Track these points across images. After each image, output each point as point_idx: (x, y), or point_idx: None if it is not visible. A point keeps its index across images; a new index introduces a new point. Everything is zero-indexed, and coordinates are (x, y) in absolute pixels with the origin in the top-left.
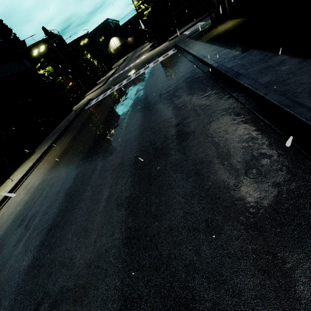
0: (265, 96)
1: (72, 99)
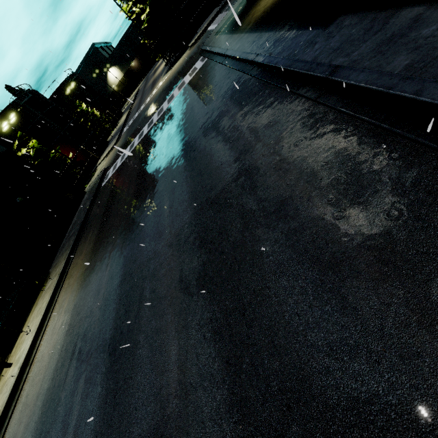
0: (419, 97)
1: (80, 177)
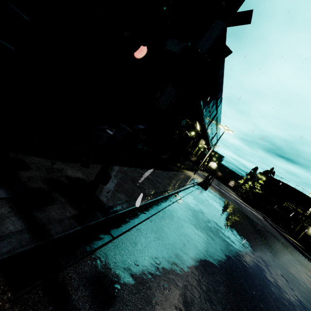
0: (310, 259)
1: None
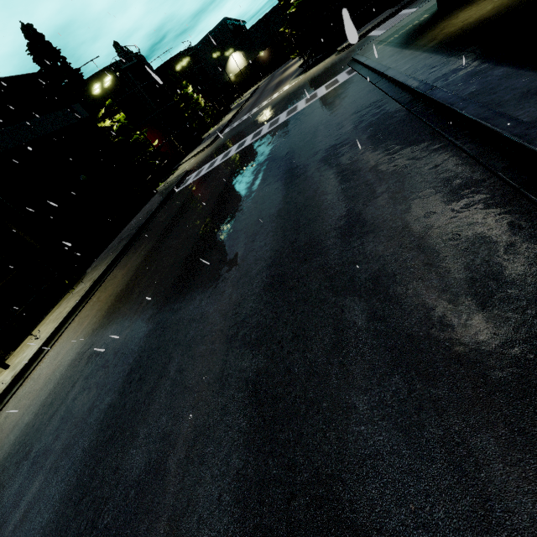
0: None
1: (158, 171)
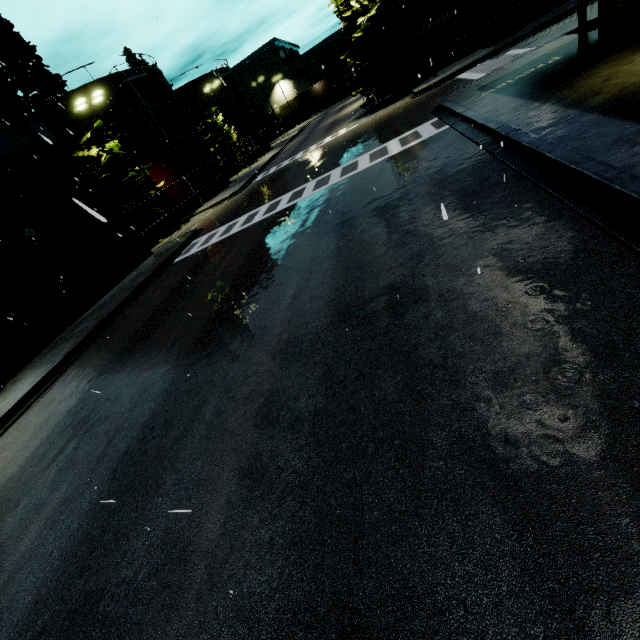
0: None
1: (160, 221)
